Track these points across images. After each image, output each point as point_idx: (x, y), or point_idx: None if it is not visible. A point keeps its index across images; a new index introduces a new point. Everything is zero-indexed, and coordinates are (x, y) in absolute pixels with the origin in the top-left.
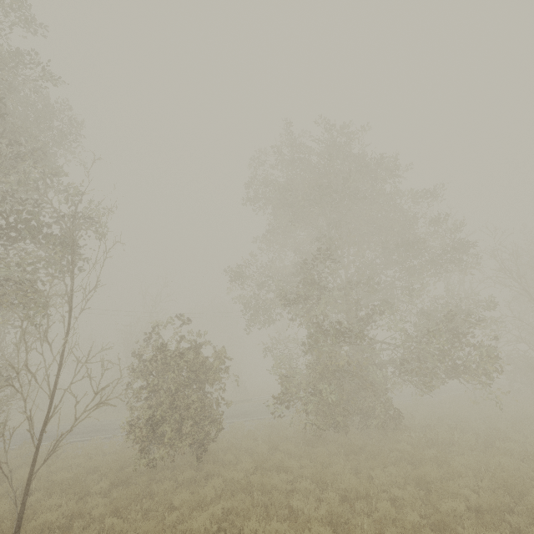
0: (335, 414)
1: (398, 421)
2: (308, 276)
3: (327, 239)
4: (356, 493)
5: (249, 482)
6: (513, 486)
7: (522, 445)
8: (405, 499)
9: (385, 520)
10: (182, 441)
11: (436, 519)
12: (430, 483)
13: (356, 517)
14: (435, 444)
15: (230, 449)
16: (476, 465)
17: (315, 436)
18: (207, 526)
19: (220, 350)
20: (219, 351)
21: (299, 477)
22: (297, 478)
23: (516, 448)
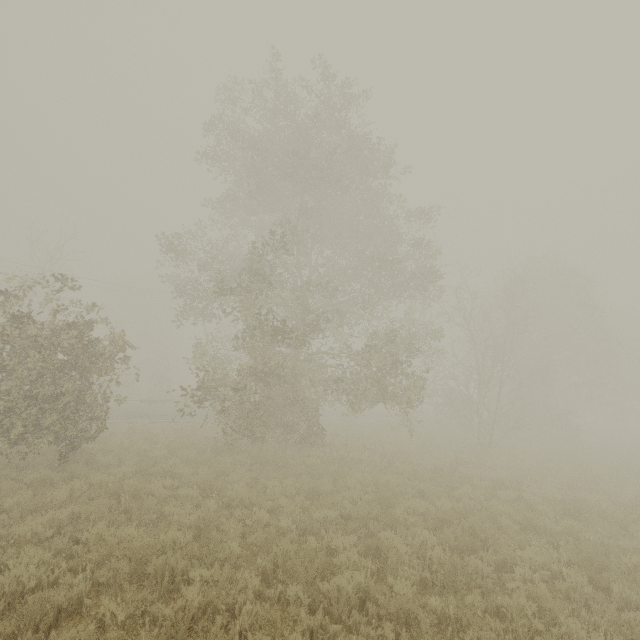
0: (254, 424)
1: (319, 438)
2: (255, 266)
3: (292, 228)
4: (241, 501)
5: (121, 487)
6: (387, 499)
7: (417, 466)
8: (286, 507)
9: (256, 525)
10: (40, 437)
11: (306, 525)
12: (320, 494)
13: (228, 523)
14: (345, 461)
15: (114, 450)
16: (368, 481)
17: (226, 445)
18: (38, 530)
19: (118, 334)
20: (115, 335)
21: (188, 484)
22: (185, 485)
23: (410, 469)
